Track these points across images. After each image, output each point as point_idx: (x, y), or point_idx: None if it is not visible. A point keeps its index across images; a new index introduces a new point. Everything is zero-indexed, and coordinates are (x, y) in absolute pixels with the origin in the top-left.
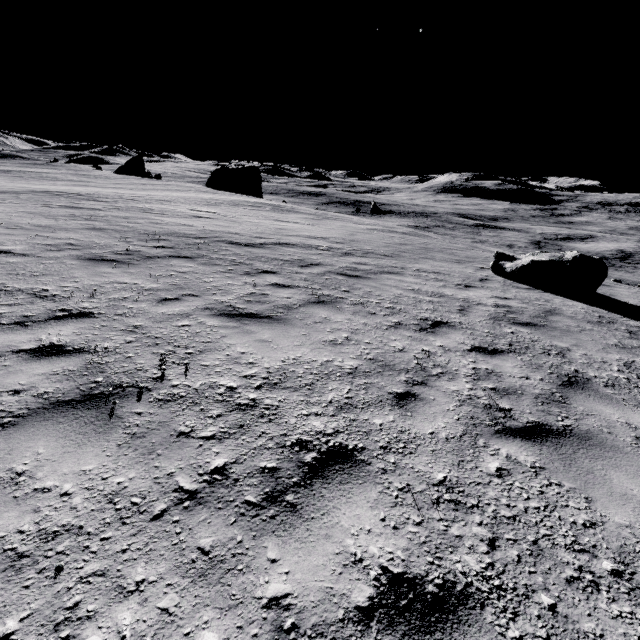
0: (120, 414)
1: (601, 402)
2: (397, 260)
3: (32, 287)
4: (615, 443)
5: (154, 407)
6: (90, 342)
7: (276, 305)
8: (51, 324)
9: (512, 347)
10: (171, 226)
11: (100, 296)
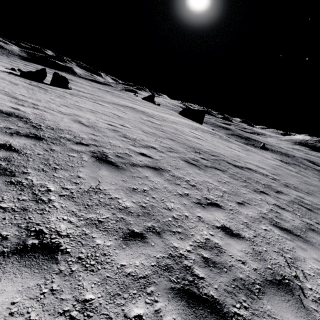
0: (306, 306)
1: None
2: (317, 199)
3: (182, 176)
4: None
5: (318, 307)
6: (238, 230)
7: (293, 225)
8: (211, 209)
9: None
10: (195, 143)
11: (211, 191)
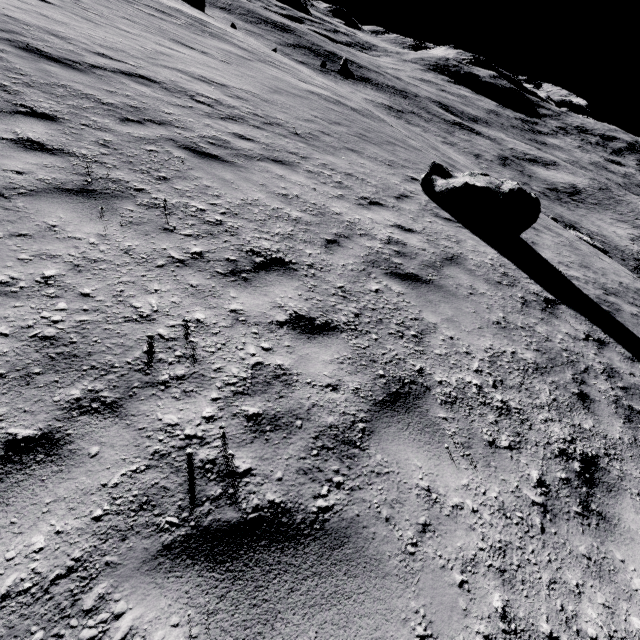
0: None
1: (417, 440)
2: (307, 144)
3: None
4: (382, 548)
5: None
6: None
7: None
8: None
9: (357, 319)
10: None
11: None
